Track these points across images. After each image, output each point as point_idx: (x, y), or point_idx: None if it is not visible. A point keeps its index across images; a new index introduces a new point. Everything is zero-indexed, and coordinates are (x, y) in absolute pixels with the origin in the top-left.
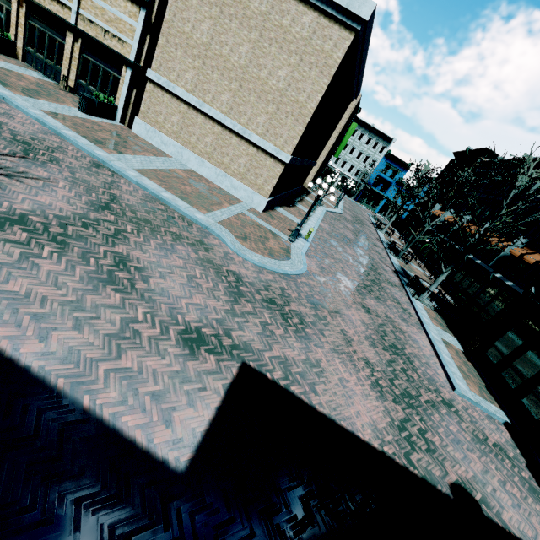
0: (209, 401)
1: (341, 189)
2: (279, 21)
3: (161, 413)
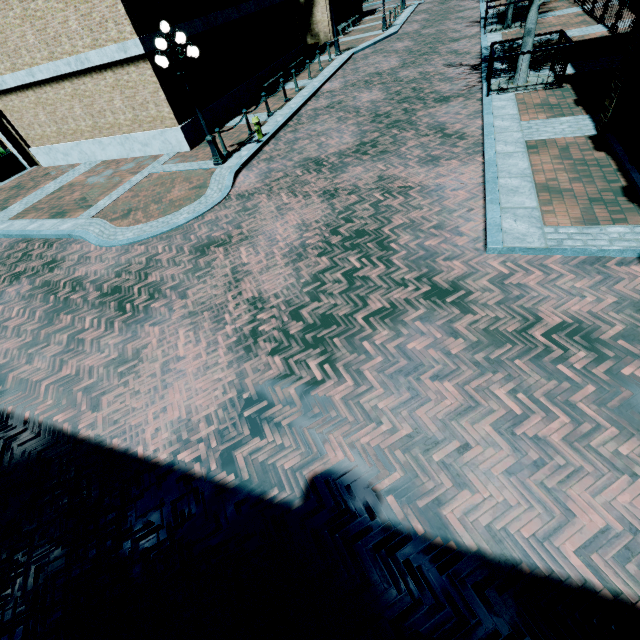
0: None
1: None
2: None
3: None
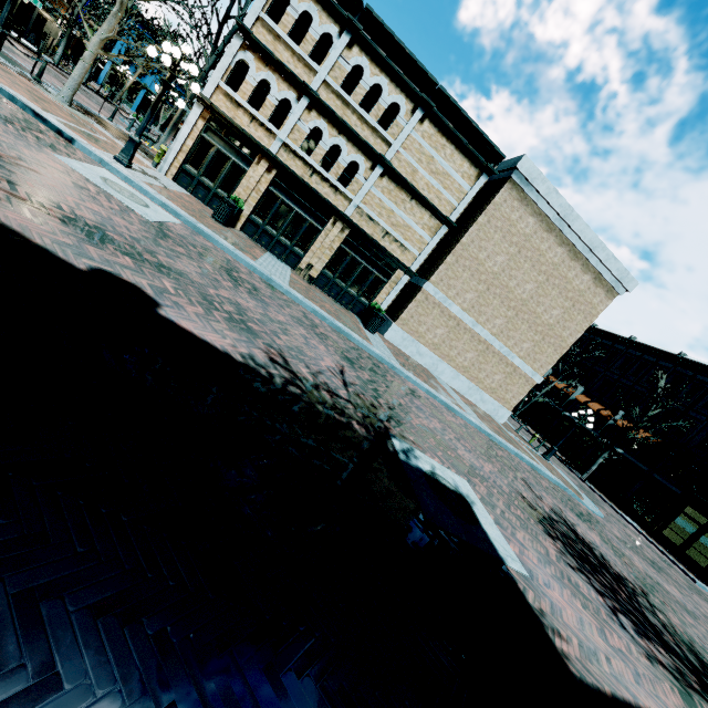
0: None
1: None
2: (565, 273)
3: None
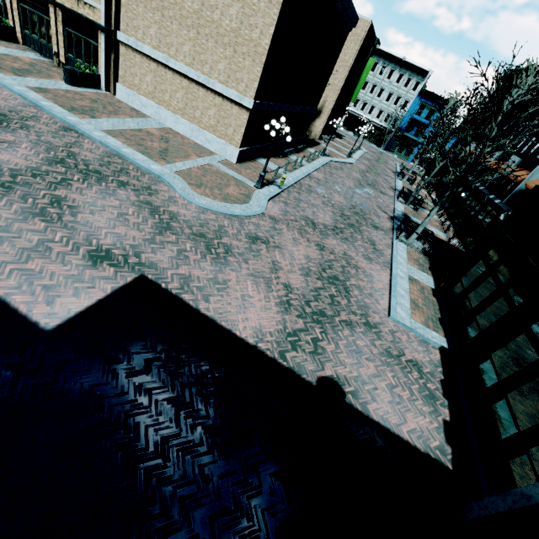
0: (94, 295)
1: (369, 139)
2: None
3: (47, 297)
